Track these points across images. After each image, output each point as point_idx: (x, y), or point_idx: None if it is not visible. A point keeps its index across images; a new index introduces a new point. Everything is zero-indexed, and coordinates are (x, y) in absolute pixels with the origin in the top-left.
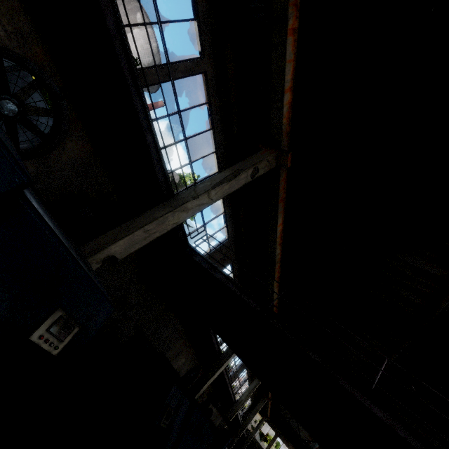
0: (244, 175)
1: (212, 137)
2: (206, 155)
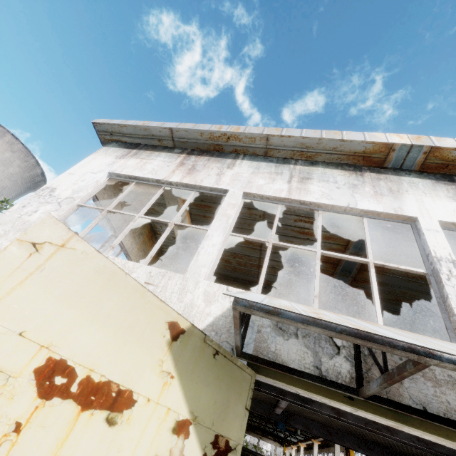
0: None
1: None
2: None
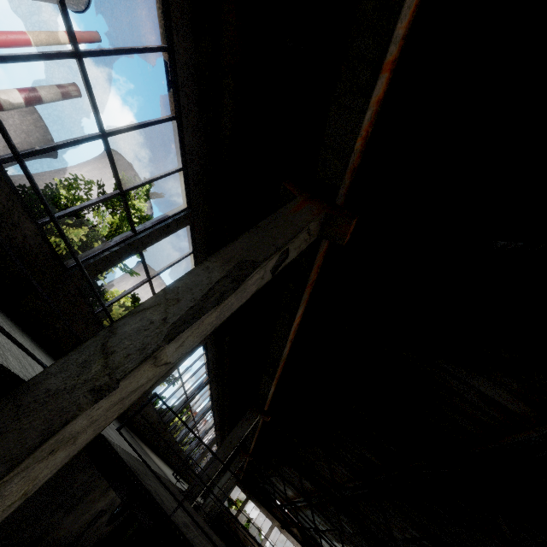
0: (258, 274)
1: (175, 135)
2: (161, 175)
